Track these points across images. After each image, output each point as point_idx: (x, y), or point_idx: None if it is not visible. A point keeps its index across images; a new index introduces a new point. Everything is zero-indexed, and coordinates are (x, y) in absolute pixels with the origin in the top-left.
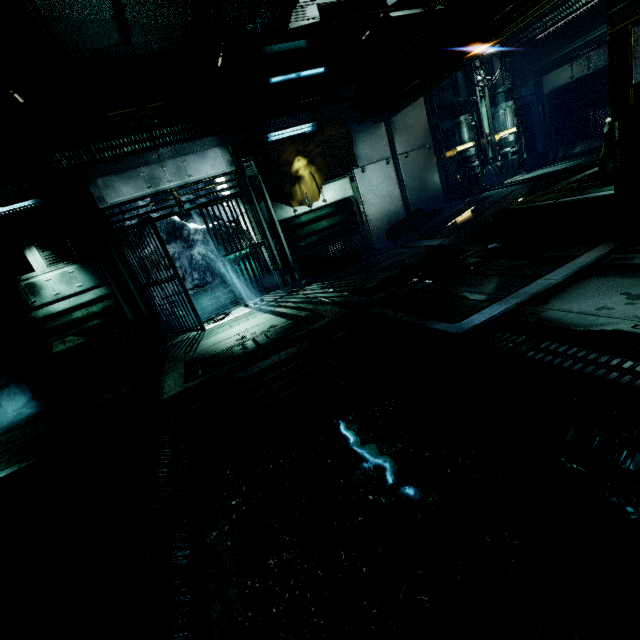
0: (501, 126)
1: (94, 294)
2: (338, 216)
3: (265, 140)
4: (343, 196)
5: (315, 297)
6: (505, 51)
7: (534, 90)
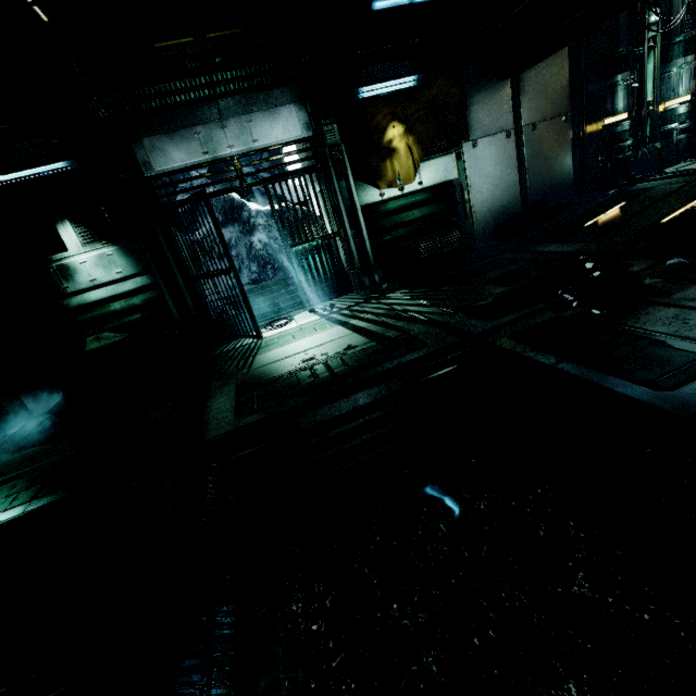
0: (670, 92)
1: (135, 283)
2: (435, 204)
3: (354, 97)
4: (445, 178)
5: (404, 310)
6: None
7: None
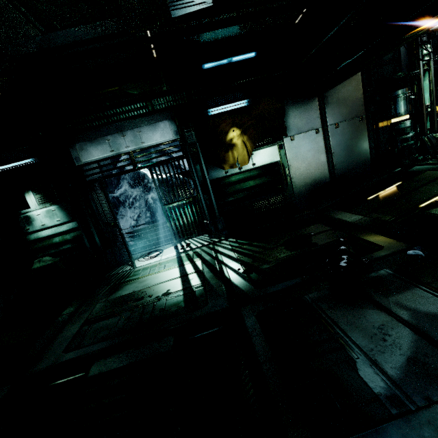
0: None
1: (68, 226)
2: (265, 177)
3: (205, 114)
4: (271, 161)
5: (220, 261)
6: None
7: None
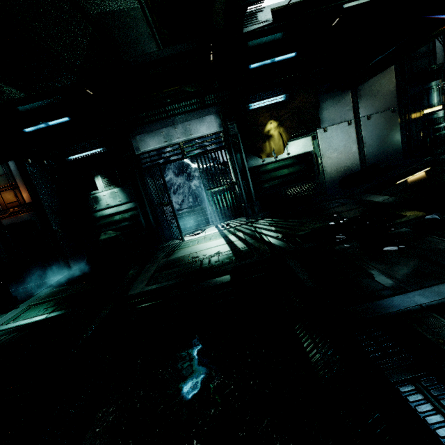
0: None
1: (127, 206)
2: (298, 166)
3: (246, 109)
4: (304, 151)
5: (259, 232)
6: None
7: None
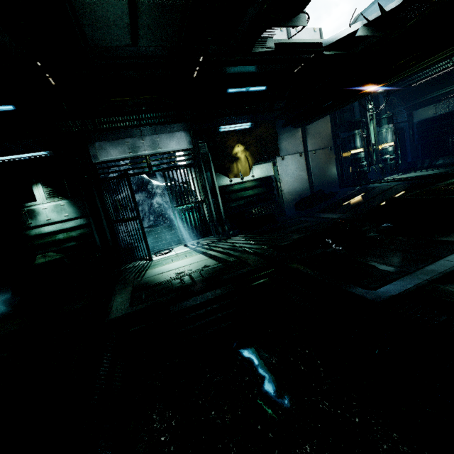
0: (383, 140)
1: (75, 223)
2: (261, 188)
3: (217, 130)
4: (266, 174)
5: (240, 246)
6: (388, 92)
7: (406, 119)
